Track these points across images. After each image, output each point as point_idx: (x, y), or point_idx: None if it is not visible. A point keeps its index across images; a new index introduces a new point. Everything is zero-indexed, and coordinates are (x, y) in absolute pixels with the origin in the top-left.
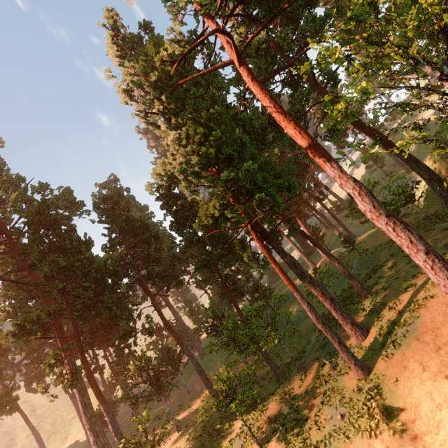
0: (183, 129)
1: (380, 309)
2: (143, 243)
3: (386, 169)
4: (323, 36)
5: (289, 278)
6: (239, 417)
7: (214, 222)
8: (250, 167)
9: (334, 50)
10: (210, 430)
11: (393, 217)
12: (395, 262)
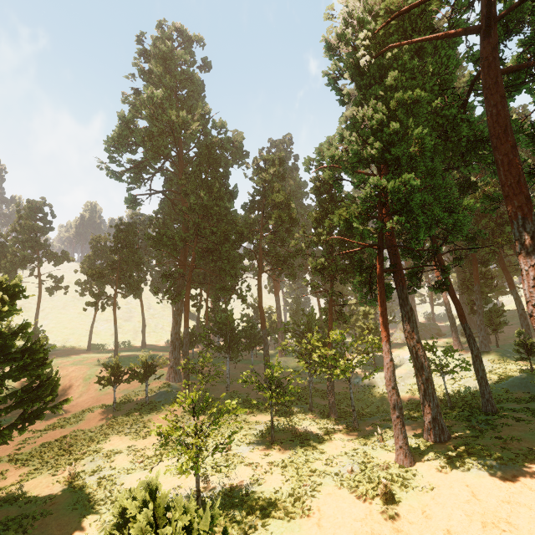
0: (365, 107)
1: (486, 431)
2: (276, 218)
3: None
4: None
5: (387, 326)
6: (274, 414)
7: (346, 228)
8: (409, 182)
9: None
10: (248, 406)
11: None
12: None
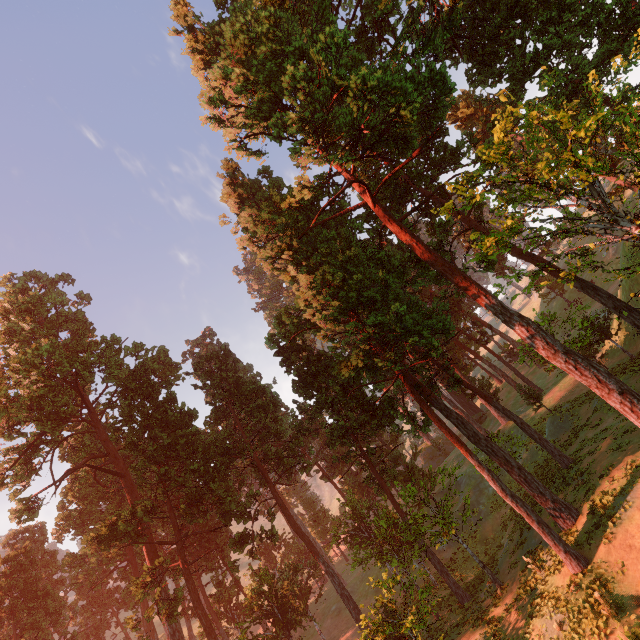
0: (316, 273)
1: (589, 479)
2: (259, 411)
3: (569, 296)
4: (458, 163)
5: (459, 439)
6: None
7: (356, 376)
8: (399, 309)
9: (474, 191)
10: None
11: (572, 353)
12: (601, 417)
